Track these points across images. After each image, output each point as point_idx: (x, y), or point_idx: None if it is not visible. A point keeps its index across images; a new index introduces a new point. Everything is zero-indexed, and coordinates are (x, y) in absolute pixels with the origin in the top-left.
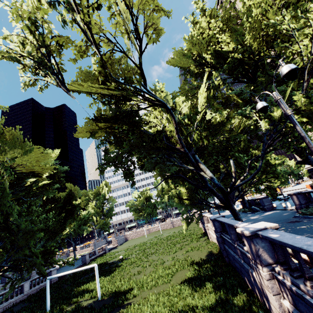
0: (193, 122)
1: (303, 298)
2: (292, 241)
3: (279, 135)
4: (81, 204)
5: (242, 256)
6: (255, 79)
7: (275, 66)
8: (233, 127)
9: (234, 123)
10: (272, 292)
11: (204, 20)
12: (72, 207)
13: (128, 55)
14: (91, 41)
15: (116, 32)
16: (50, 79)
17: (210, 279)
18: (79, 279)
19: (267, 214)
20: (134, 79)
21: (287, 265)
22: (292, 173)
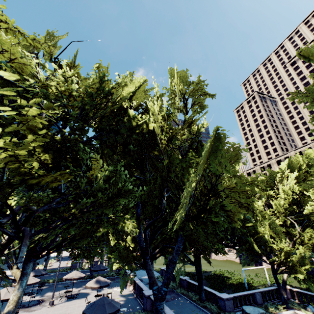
0: None
1: None
2: None
3: None
4: None
5: None
6: None
7: None
8: None
9: None
10: None
11: None
12: None
13: None
14: None
15: None
16: None
17: None
18: None
19: None
20: None
21: None
22: None
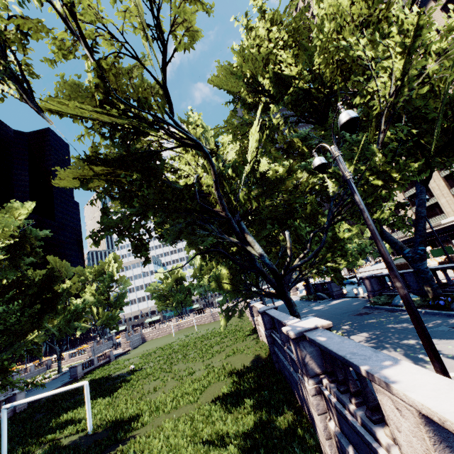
0: (240, 174)
1: (347, 419)
2: (338, 347)
3: (349, 201)
4: (73, 289)
5: (292, 362)
6: (326, 121)
7: (353, 106)
8: (300, 184)
9: (302, 178)
10: (317, 411)
11: (262, 26)
12: (54, 293)
13: (145, 64)
14: (76, 34)
15: (126, 24)
16: (8, 88)
17: (251, 393)
18: (62, 403)
19: (335, 303)
20: (155, 103)
21: (335, 377)
22: (364, 251)
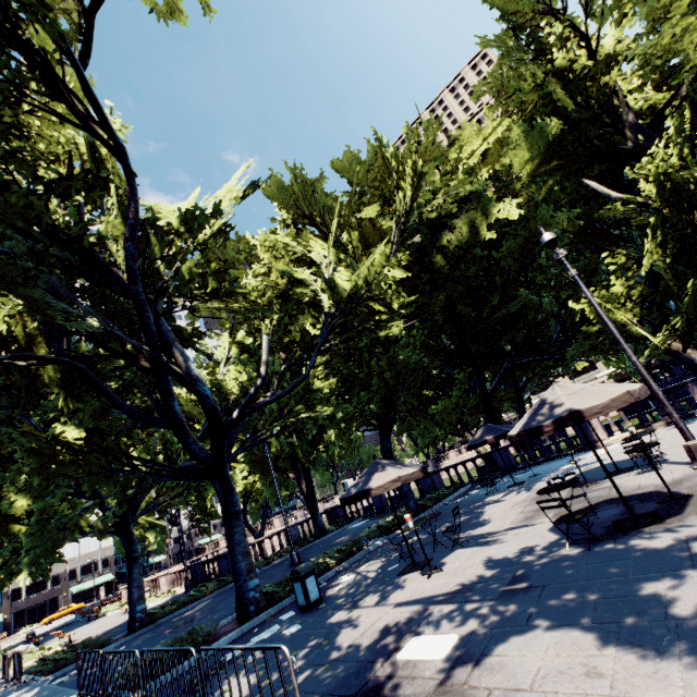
0: None
1: None
2: None
3: None
4: None
5: None
6: None
7: None
8: None
9: None
10: None
11: None
12: None
13: None
14: None
15: None
16: None
17: None
18: None
19: None
20: None
21: None
22: None
